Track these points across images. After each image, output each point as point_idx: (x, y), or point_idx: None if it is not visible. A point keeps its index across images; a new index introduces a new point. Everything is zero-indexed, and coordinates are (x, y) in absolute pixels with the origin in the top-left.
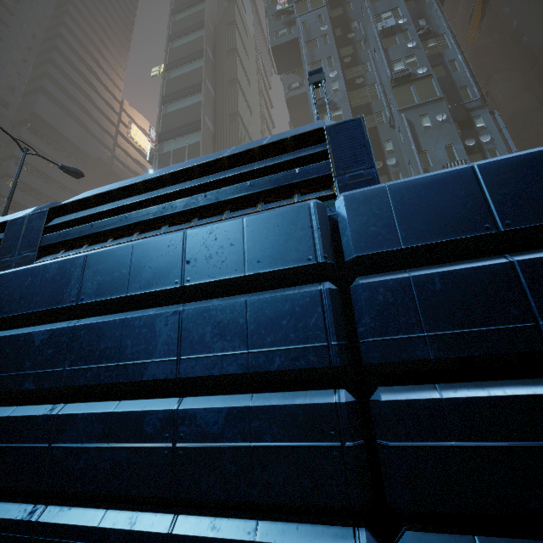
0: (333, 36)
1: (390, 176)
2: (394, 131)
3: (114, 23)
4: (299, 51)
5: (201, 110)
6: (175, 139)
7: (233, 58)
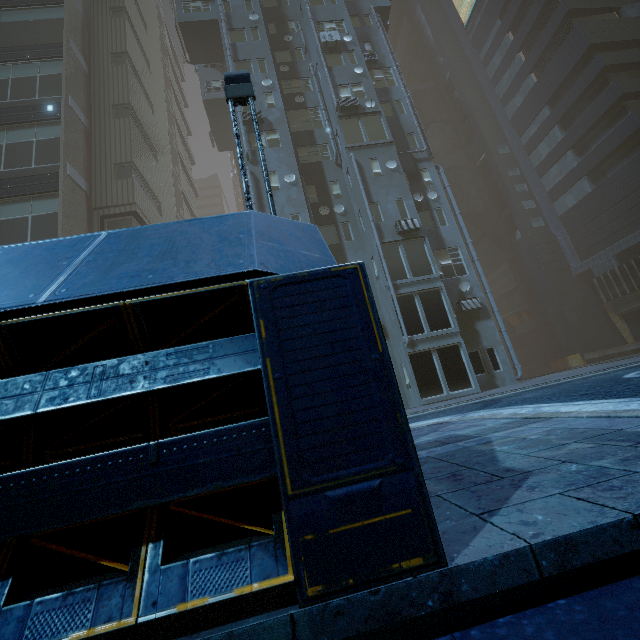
0: (266, 33)
1: (339, 226)
2: (342, 171)
3: None
4: (220, 39)
5: (61, 89)
6: (10, 126)
7: (120, 22)
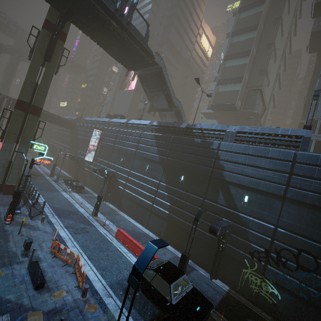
0: None
1: None
2: None
3: None
4: None
5: (252, 44)
6: (233, 60)
7: (284, 0)
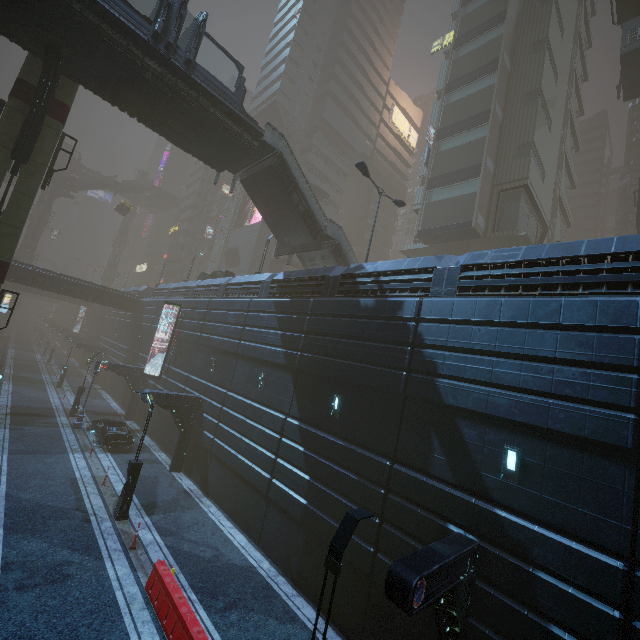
0: None
1: None
2: None
3: None
4: None
5: (492, 98)
6: (455, 136)
7: (546, 8)
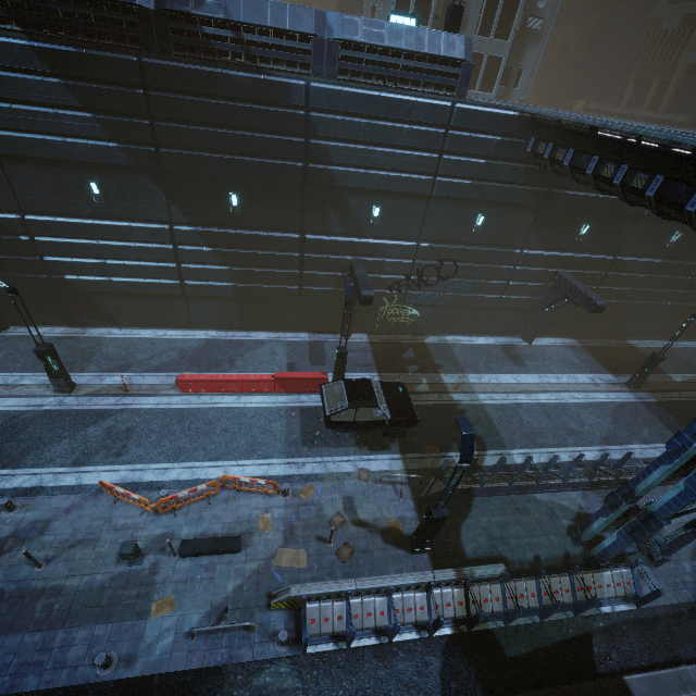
0: None
1: None
2: None
3: None
4: None
5: None
6: None
7: None
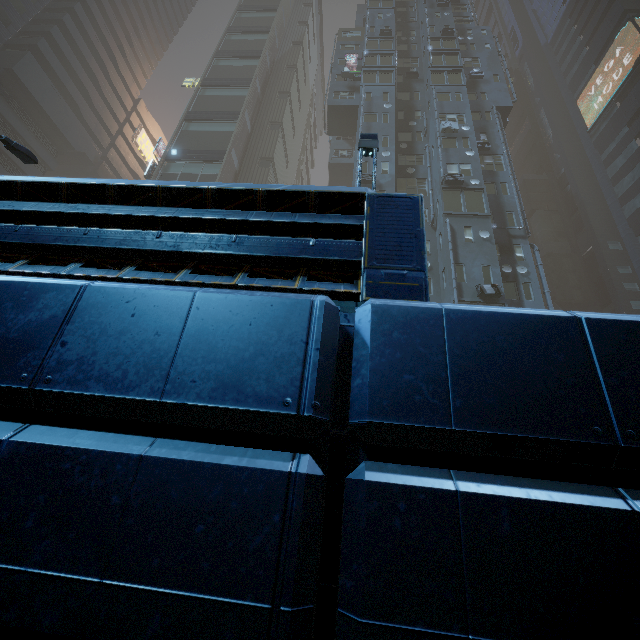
0: (395, 118)
1: None
2: (435, 233)
3: (158, 15)
4: (356, 119)
5: (230, 141)
6: (187, 162)
7: (283, 102)
